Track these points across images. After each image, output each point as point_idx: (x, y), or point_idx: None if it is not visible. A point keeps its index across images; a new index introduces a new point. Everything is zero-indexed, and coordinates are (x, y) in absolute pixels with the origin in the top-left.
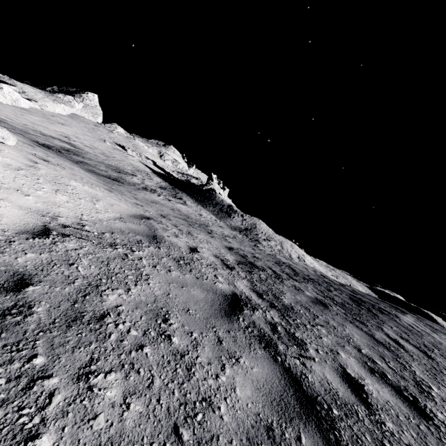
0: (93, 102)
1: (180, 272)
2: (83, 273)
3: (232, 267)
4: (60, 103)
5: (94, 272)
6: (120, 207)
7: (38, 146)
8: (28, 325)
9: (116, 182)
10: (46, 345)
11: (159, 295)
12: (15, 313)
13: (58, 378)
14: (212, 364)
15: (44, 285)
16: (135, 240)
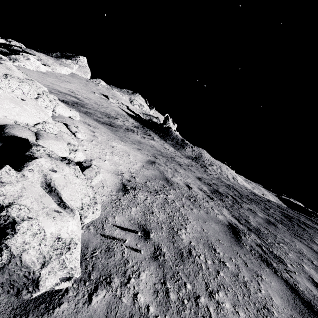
0: (84, 63)
1: (196, 209)
2: (161, 219)
3: (212, 198)
4: (64, 66)
5: (164, 217)
6: (139, 156)
7: None
8: (168, 262)
9: (114, 128)
10: (184, 276)
11: (200, 231)
12: (158, 254)
13: (202, 297)
14: (253, 281)
15: (154, 231)
16: (161, 184)
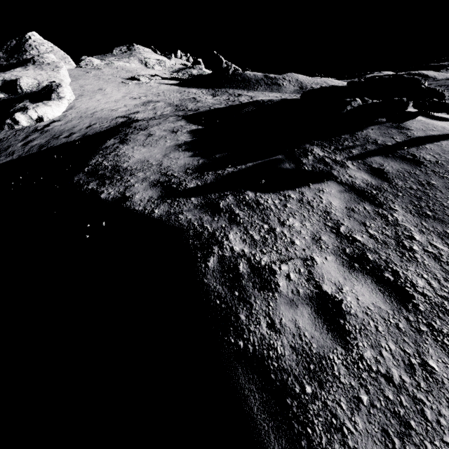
0: (46, 45)
1: None
2: None
3: None
4: (59, 69)
5: None
6: None
7: None
8: None
9: None
10: None
11: None
12: None
13: None
14: None
15: None
16: None
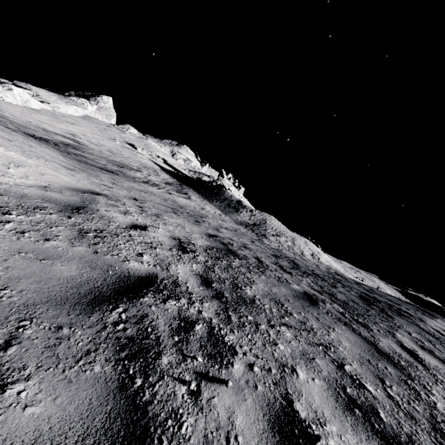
0: (107, 105)
1: (70, 243)
2: None
3: (190, 251)
4: (72, 105)
5: None
6: (58, 178)
7: (6, 127)
8: None
9: (106, 172)
10: None
11: None
12: None
13: None
14: None
15: None
16: (34, 205)
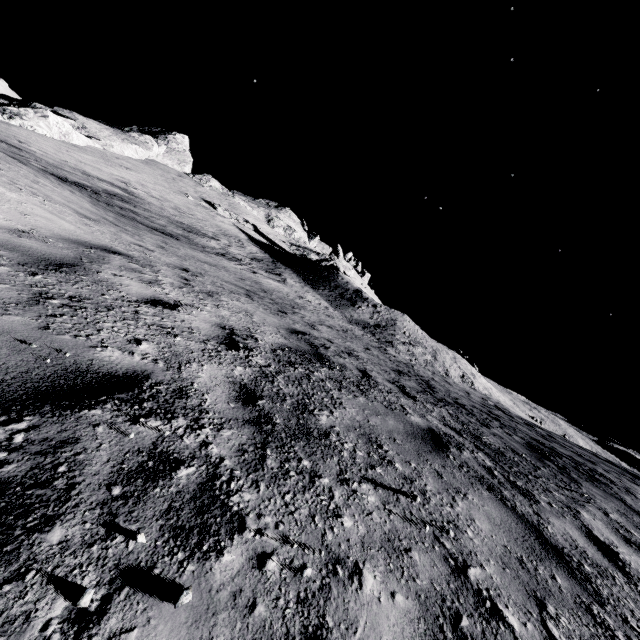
0: (181, 146)
1: (2, 308)
2: None
3: (243, 347)
4: (131, 143)
5: None
6: (52, 223)
7: (11, 157)
8: None
9: (159, 233)
10: None
11: None
12: None
13: None
14: None
15: None
16: None
